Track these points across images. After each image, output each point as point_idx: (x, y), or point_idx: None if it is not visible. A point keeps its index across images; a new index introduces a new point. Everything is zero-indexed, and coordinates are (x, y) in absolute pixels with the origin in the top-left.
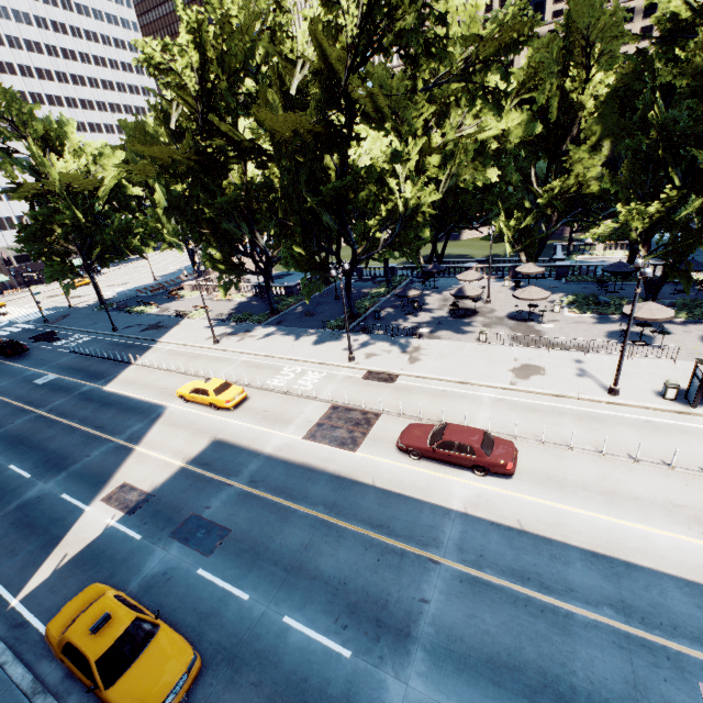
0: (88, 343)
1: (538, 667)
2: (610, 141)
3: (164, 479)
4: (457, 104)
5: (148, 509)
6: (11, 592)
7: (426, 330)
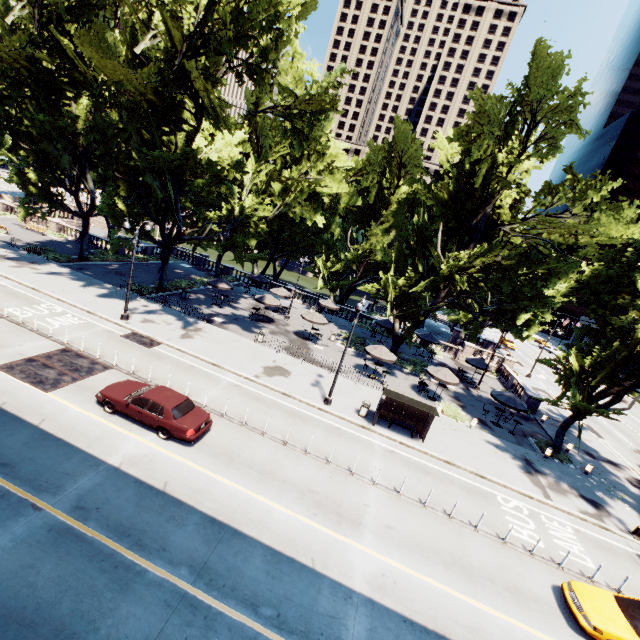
0: None
1: (61, 624)
2: (396, 229)
3: None
4: (309, 158)
5: None
6: None
7: (220, 319)
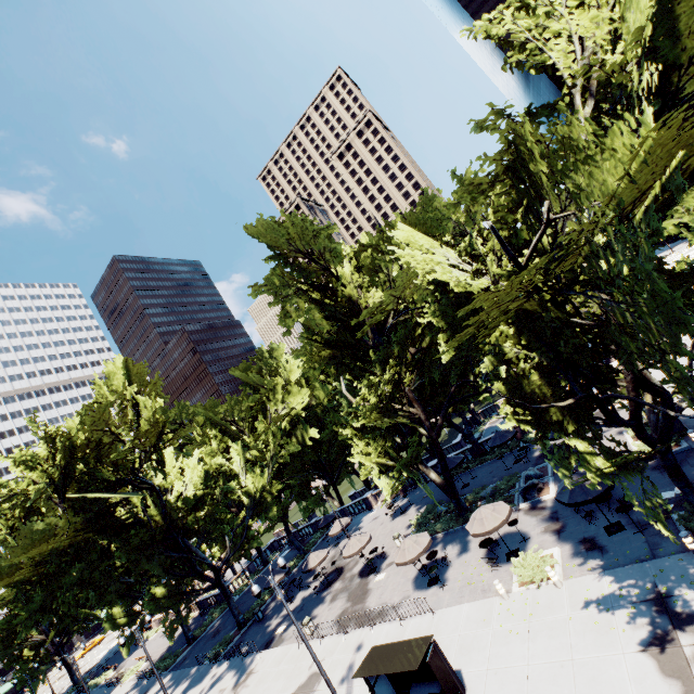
0: None
1: None
2: None
3: None
4: (269, 400)
5: None
6: None
7: (283, 627)
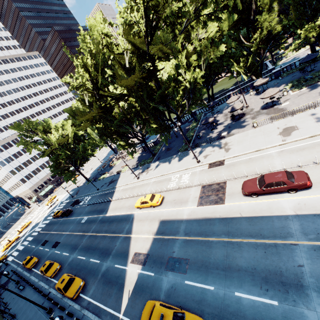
0: (91, 199)
1: None
2: (276, 2)
3: (149, 245)
4: (192, 28)
5: (150, 260)
6: (117, 312)
7: (225, 133)
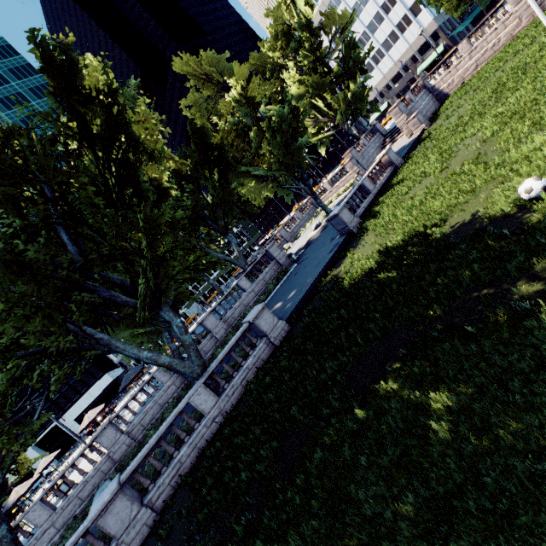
0: None
1: None
2: None
3: None
4: None
5: None
6: None
7: (130, 402)
